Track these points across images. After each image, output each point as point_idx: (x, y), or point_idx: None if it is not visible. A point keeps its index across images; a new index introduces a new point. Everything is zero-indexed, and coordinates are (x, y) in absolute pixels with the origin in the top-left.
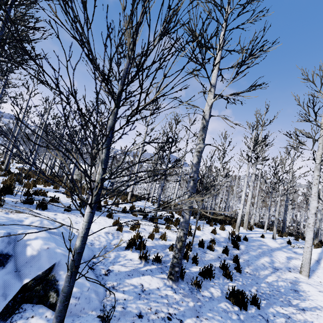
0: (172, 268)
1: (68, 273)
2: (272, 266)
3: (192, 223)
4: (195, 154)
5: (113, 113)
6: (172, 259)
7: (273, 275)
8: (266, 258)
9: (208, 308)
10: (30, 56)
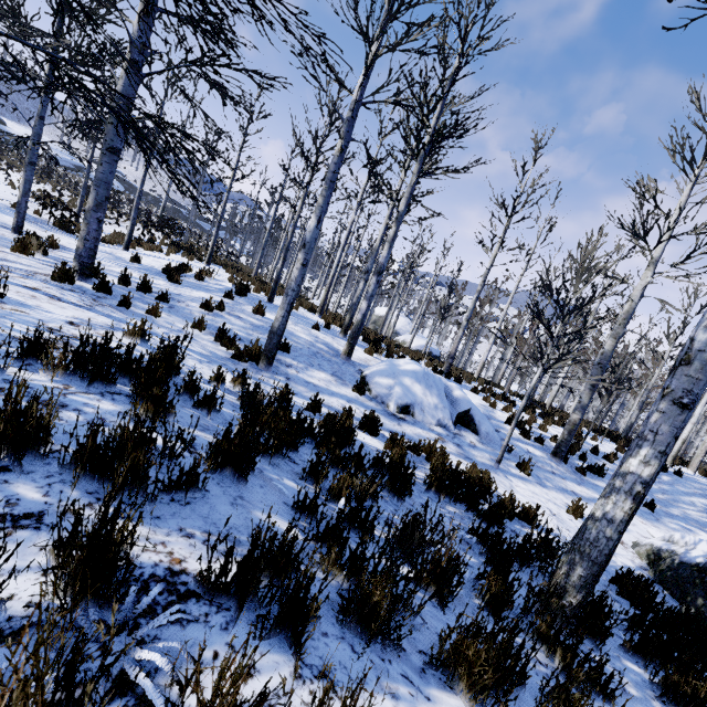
0: (558, 446)
1: (526, 398)
2: (706, 508)
3: (584, 433)
4: (609, 340)
5: (559, 326)
6: (560, 439)
7: (700, 513)
8: (703, 500)
9: (590, 487)
10: (539, 311)
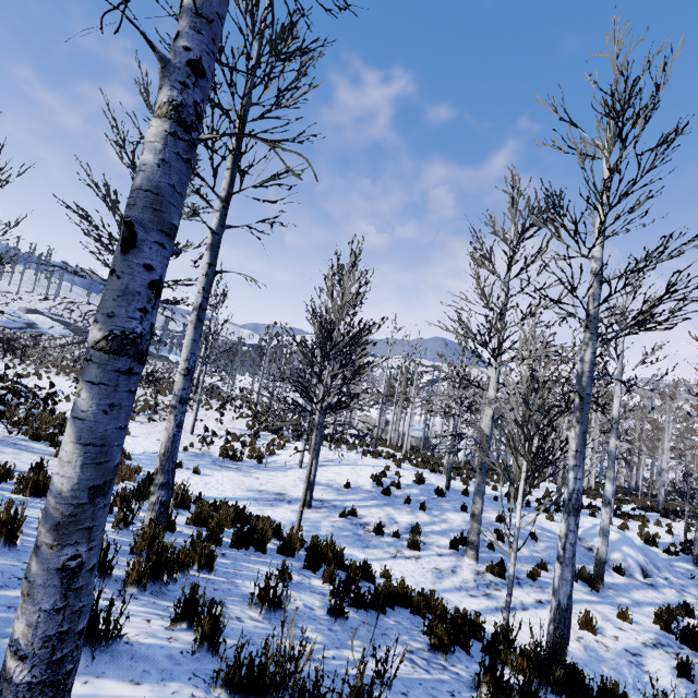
0: (697, 558)
1: None
2: None
3: (649, 518)
4: None
5: None
6: (696, 552)
7: None
8: None
9: None
10: None
